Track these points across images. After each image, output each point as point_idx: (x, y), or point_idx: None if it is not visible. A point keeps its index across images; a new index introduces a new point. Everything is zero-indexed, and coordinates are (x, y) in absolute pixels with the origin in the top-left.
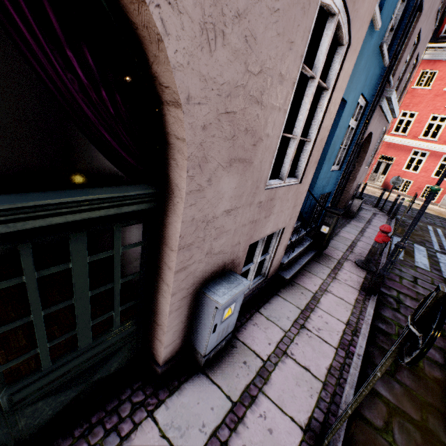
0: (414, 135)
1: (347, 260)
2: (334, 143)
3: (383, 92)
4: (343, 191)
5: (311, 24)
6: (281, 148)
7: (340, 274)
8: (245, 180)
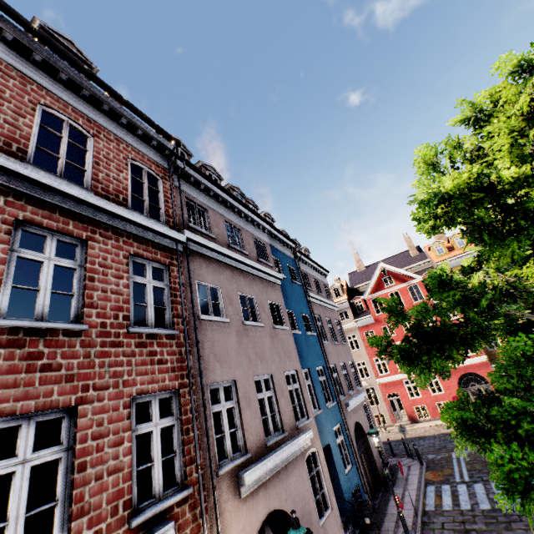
0: (394, 370)
1: None
2: (337, 462)
3: (344, 404)
4: (372, 465)
5: (306, 469)
6: (315, 490)
7: None
8: (313, 530)
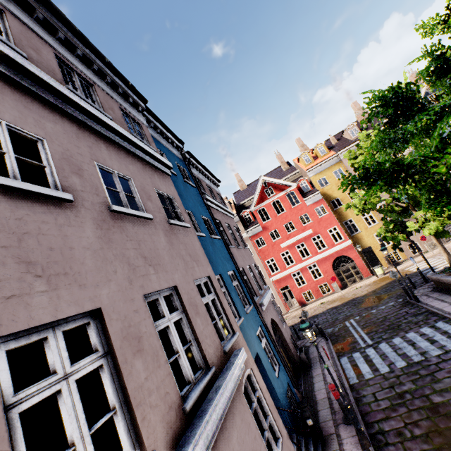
0: (284, 267)
1: (339, 426)
2: (268, 370)
3: (259, 305)
4: (289, 355)
5: (247, 405)
6: (255, 417)
7: (345, 448)
8: None
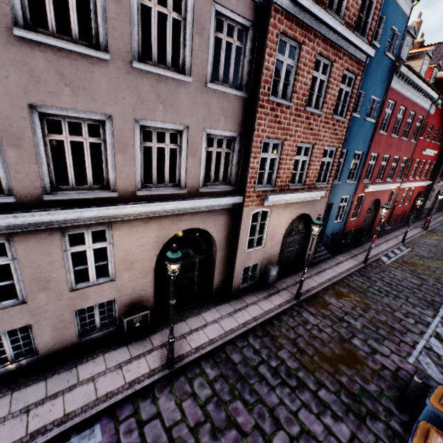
0: None
1: None
2: None
3: None
4: None
5: None
6: None
7: None
8: None
